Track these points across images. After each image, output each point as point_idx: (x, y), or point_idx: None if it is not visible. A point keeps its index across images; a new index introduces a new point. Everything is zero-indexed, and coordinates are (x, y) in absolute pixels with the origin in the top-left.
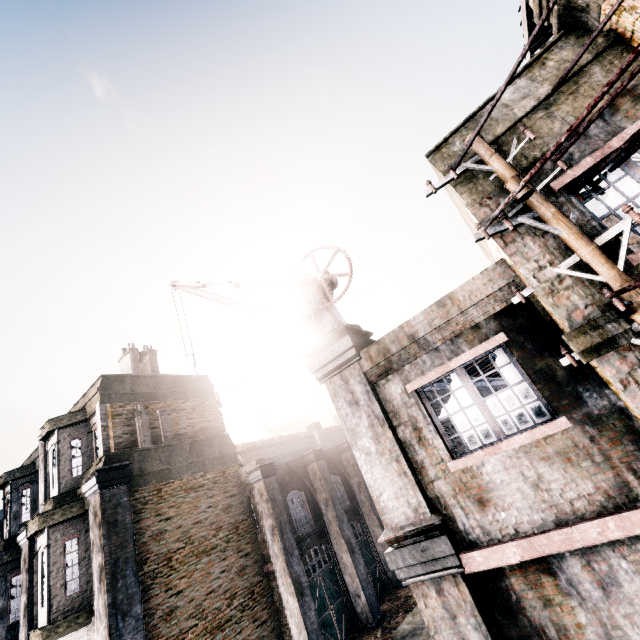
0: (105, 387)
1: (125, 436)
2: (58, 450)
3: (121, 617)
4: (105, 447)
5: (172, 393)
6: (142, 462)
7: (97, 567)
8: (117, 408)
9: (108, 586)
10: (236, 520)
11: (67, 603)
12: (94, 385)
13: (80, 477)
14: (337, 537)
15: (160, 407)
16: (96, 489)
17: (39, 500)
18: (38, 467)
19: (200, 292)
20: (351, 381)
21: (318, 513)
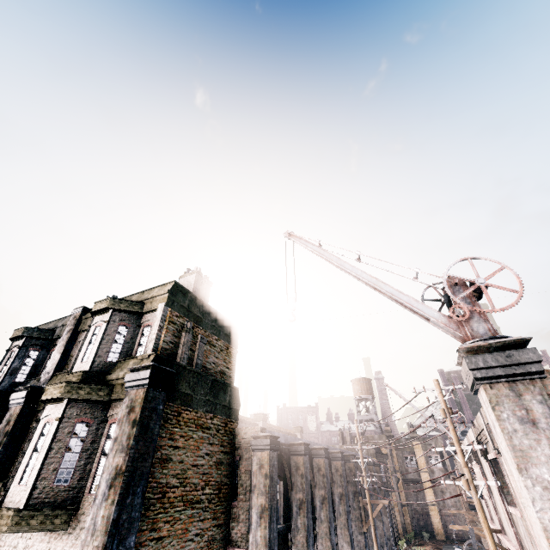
0: (173, 292)
1: (171, 345)
2: (105, 328)
3: (117, 542)
4: (155, 346)
5: (212, 326)
6: (177, 377)
7: (112, 468)
8: (174, 316)
9: (119, 497)
10: (221, 481)
11: (51, 493)
12: (160, 286)
13: (113, 364)
14: (300, 549)
15: (201, 333)
16: (144, 383)
17: (46, 367)
18: (56, 336)
19: (319, 249)
20: (526, 396)
21: (288, 512)
